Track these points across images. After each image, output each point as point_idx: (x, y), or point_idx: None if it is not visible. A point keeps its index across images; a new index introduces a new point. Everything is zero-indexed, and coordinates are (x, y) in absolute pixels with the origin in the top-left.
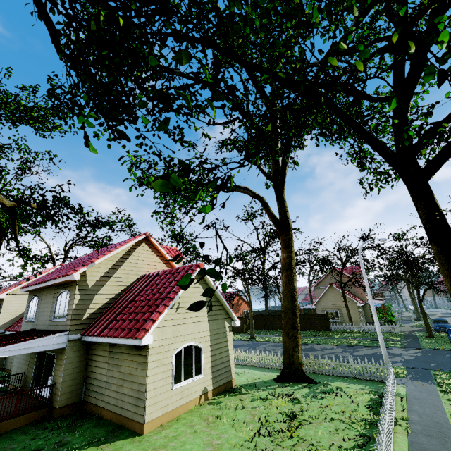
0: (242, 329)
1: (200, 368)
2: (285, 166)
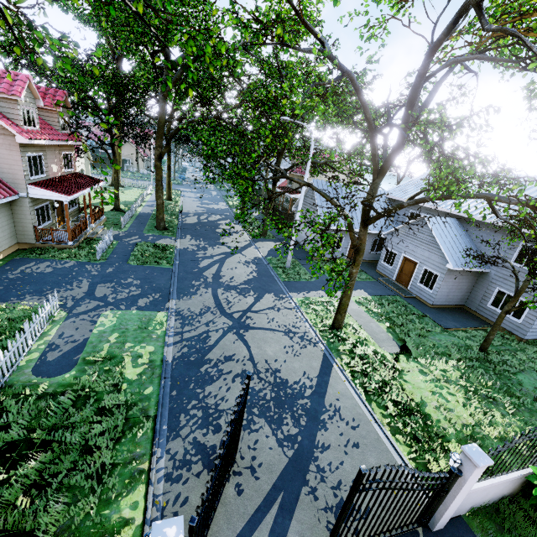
0: None
1: None
2: None
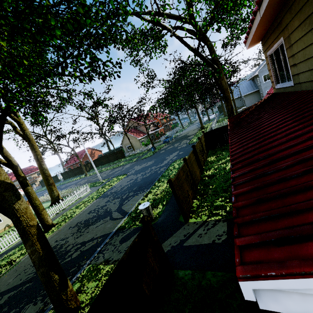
0: (87, 170)
1: (0, 219)
2: (0, 109)
